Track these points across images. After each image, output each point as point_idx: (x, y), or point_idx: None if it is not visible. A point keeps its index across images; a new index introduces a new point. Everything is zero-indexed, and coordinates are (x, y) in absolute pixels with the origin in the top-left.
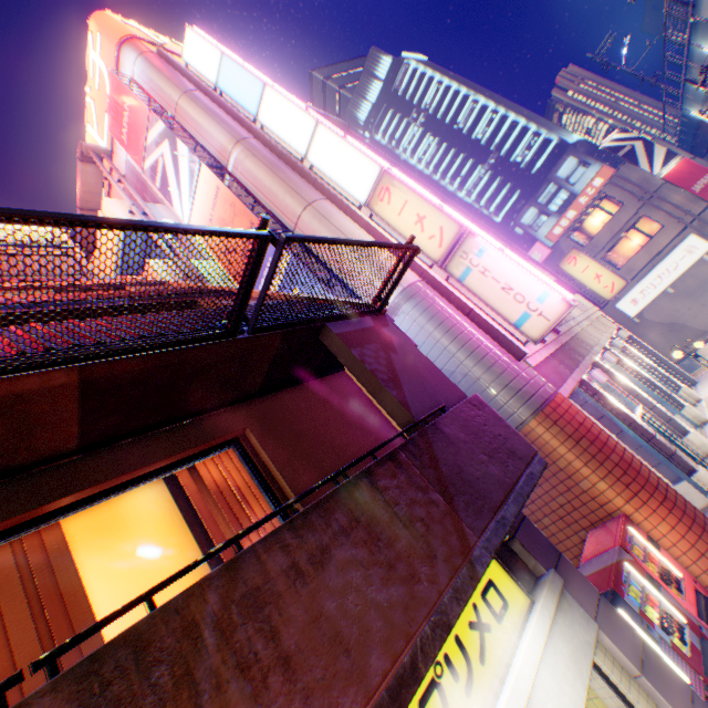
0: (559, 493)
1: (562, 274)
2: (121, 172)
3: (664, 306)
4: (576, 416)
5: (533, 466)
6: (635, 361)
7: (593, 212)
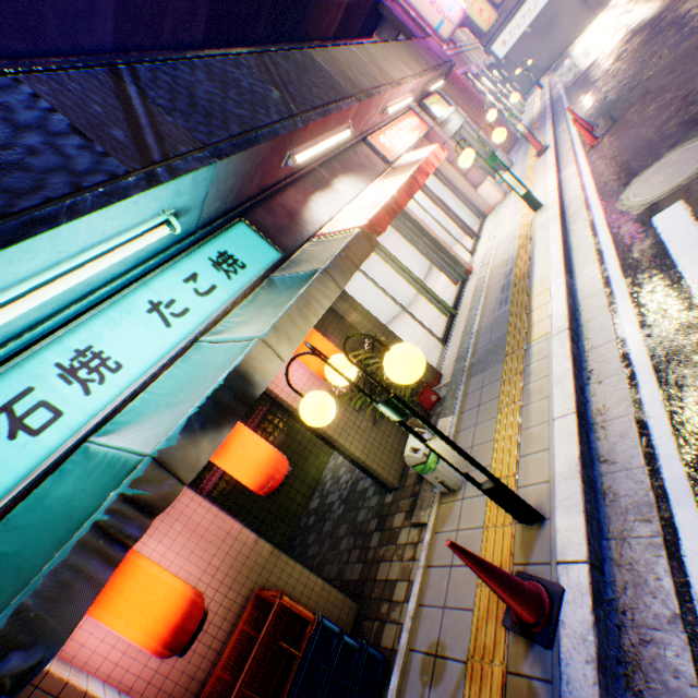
0: None
1: None
2: None
3: (523, 48)
4: (463, 83)
5: (452, 64)
6: (495, 82)
7: None
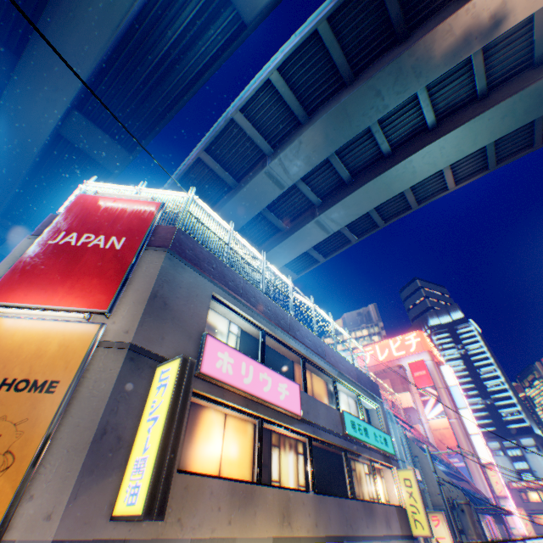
0: None
1: None
2: (395, 364)
3: None
4: None
5: None
6: None
7: (533, 491)
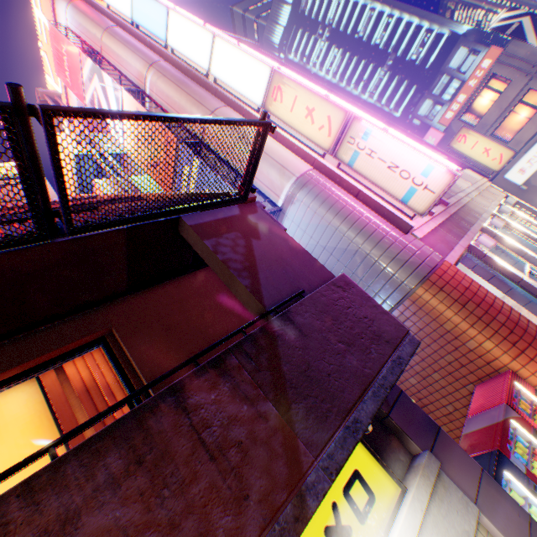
0: (447, 353)
1: (454, 154)
2: None
3: None
4: (463, 281)
5: (403, 348)
6: (523, 223)
7: (482, 93)
